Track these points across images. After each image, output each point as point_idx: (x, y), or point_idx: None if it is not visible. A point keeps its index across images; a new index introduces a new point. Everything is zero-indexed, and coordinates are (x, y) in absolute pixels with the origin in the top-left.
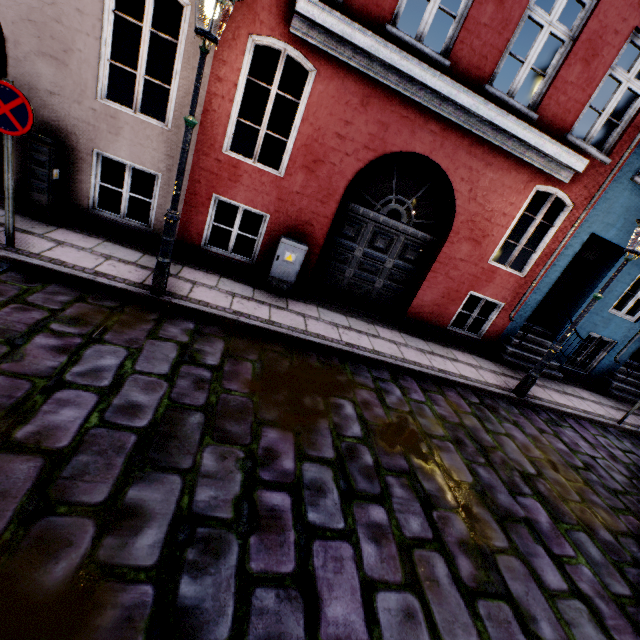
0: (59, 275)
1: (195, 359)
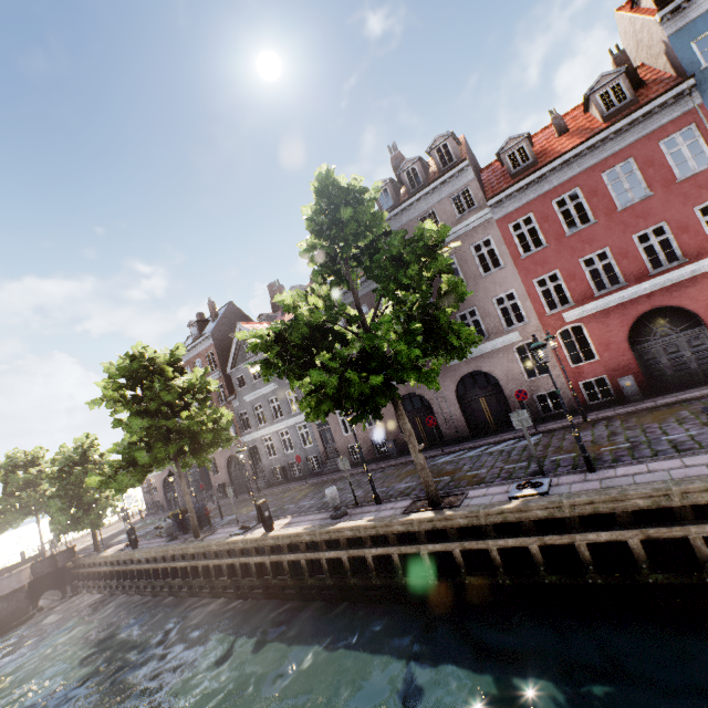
0: (554, 430)
1: (611, 425)
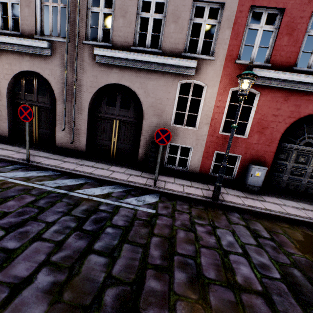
0: (176, 196)
1: (258, 234)
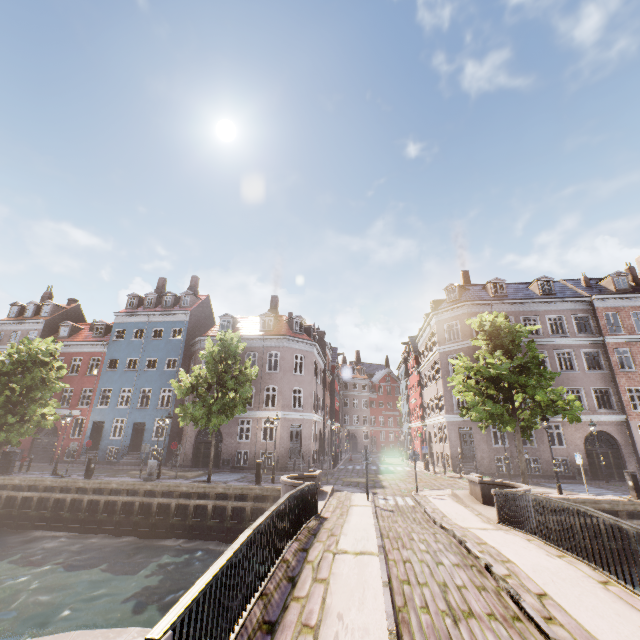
0: None
1: None
